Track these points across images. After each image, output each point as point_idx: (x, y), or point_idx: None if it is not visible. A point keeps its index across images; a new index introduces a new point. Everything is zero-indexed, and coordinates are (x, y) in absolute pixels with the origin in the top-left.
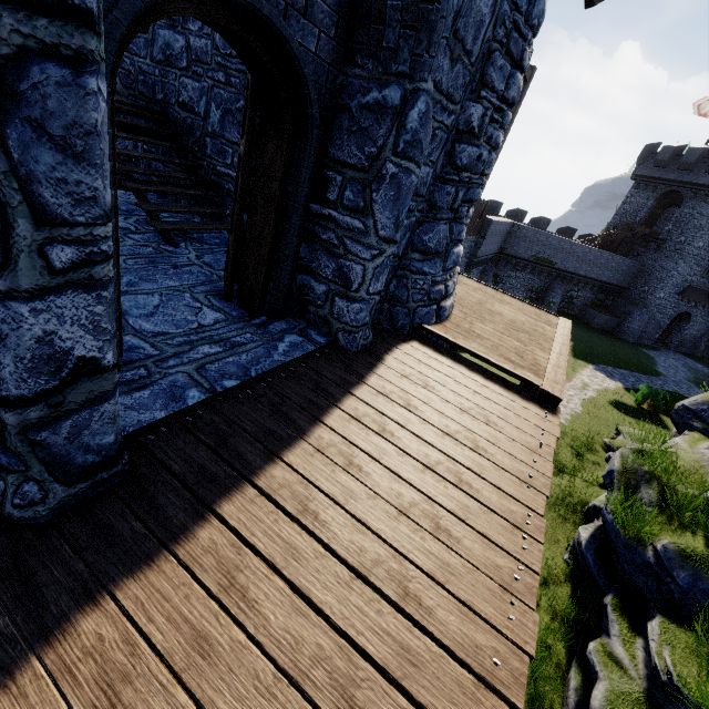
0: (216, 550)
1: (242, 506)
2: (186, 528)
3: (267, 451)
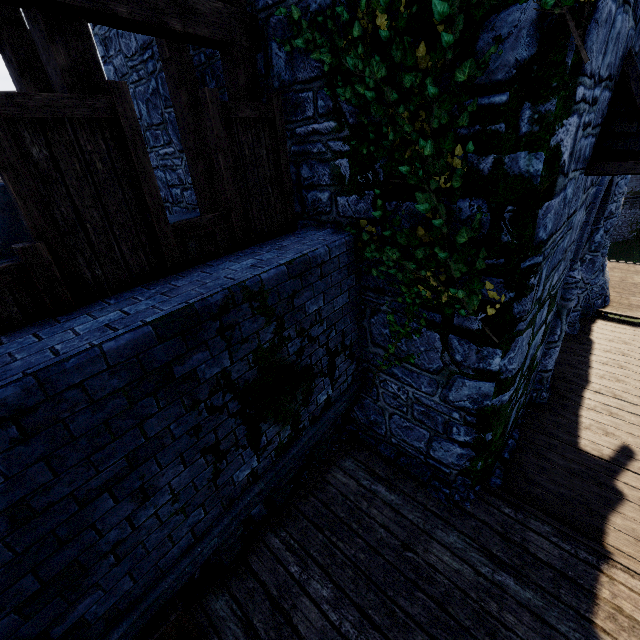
0: (598, 406)
1: (593, 396)
2: (583, 402)
3: (583, 380)
